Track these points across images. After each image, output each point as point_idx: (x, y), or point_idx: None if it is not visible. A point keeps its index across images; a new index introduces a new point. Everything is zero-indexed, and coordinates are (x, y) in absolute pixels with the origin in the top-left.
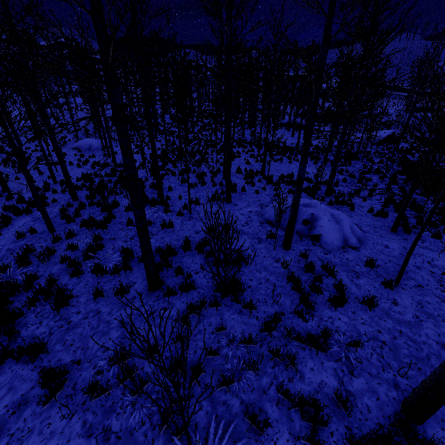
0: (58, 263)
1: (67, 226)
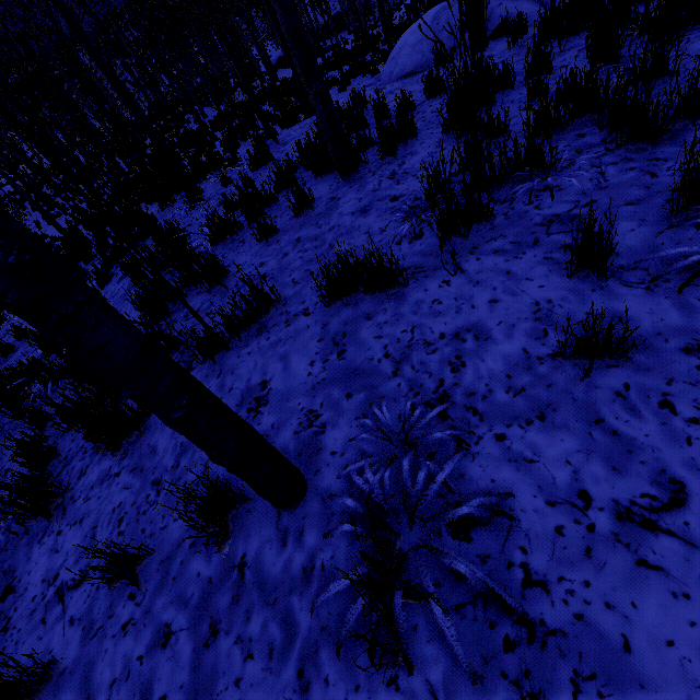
0: (130, 289)
1: None
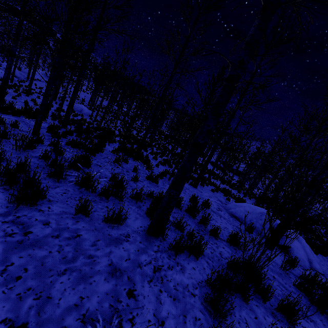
0: (35, 157)
1: (50, 138)
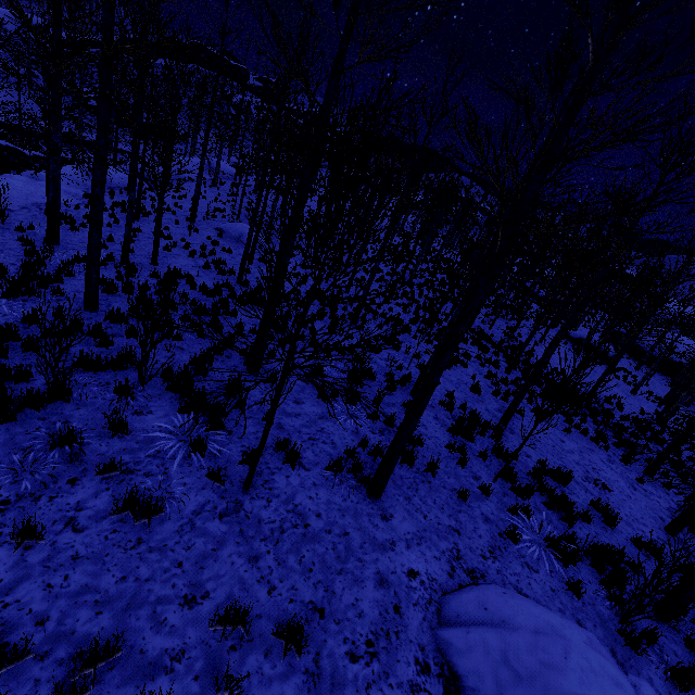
0: None
1: None
